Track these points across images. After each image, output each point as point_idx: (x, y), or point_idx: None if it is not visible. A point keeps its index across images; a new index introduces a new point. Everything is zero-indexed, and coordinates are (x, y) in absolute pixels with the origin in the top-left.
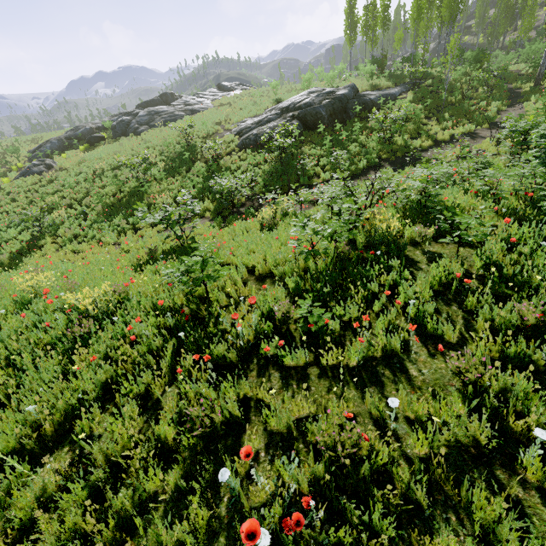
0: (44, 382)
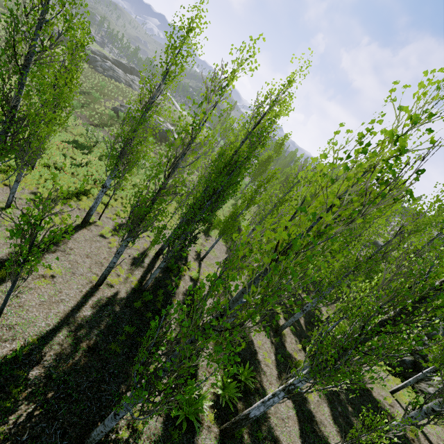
0: None
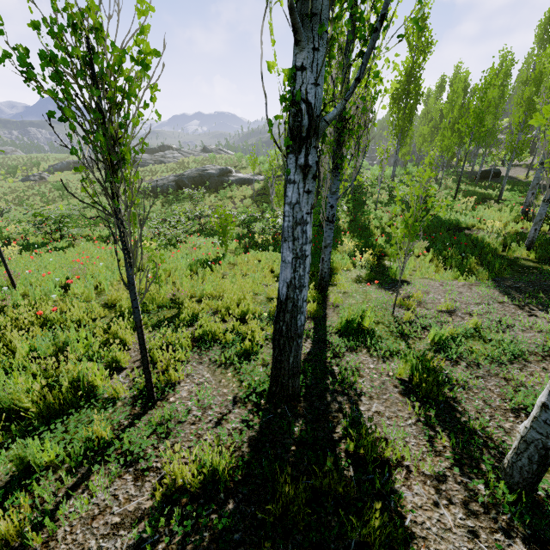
0: None
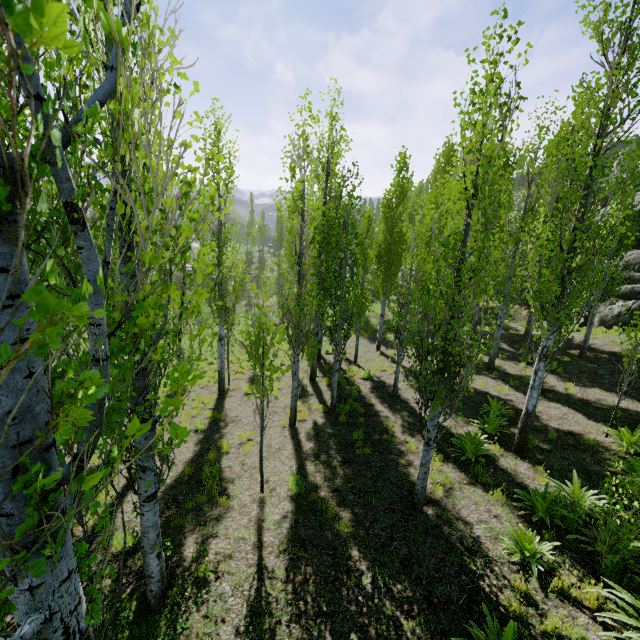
0: None
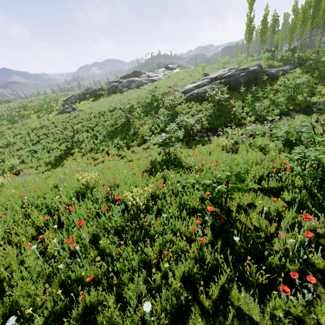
0: (129, 269)
